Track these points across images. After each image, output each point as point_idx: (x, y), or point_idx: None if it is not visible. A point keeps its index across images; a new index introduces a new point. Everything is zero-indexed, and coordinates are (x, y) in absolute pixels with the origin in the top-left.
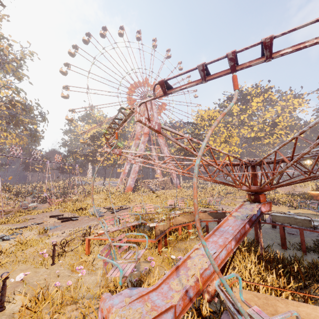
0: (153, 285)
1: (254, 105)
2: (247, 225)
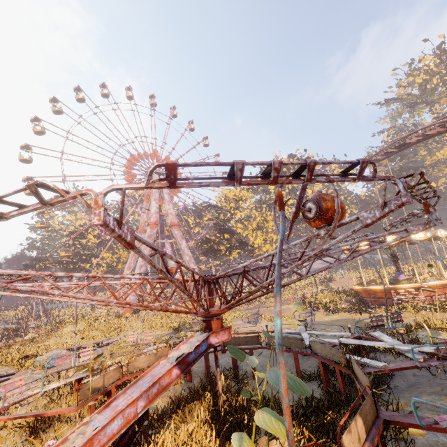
0: None
1: None
2: (176, 370)
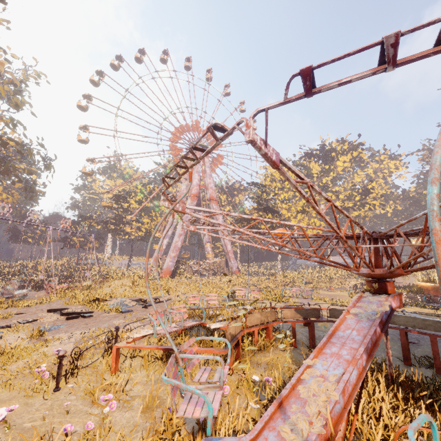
0: (249, 433)
1: (340, 165)
2: (378, 328)
